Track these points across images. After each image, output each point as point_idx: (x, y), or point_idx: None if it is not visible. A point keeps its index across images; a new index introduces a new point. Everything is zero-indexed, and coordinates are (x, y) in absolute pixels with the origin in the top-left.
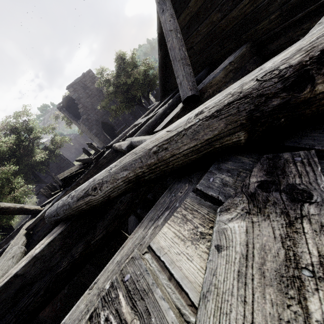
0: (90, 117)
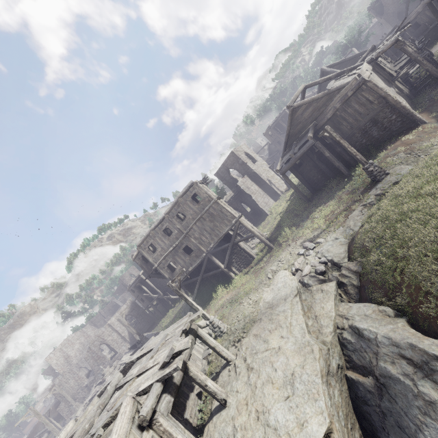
0: (389, 11)
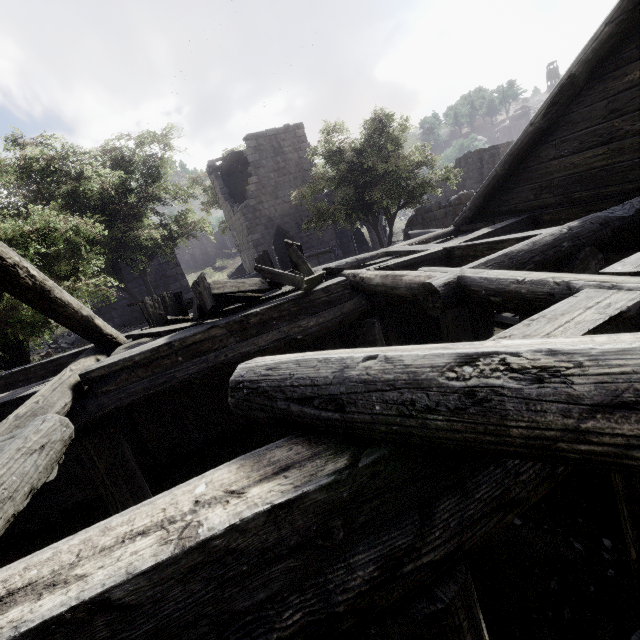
0: (262, 207)
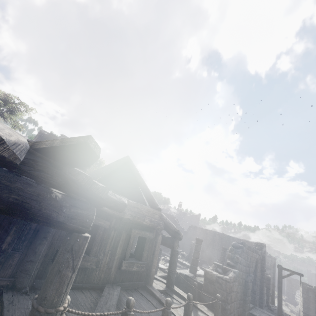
0: None
